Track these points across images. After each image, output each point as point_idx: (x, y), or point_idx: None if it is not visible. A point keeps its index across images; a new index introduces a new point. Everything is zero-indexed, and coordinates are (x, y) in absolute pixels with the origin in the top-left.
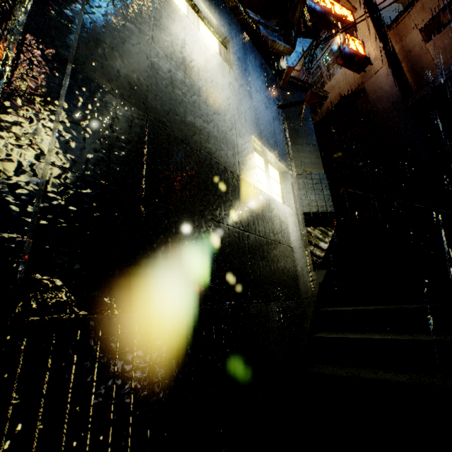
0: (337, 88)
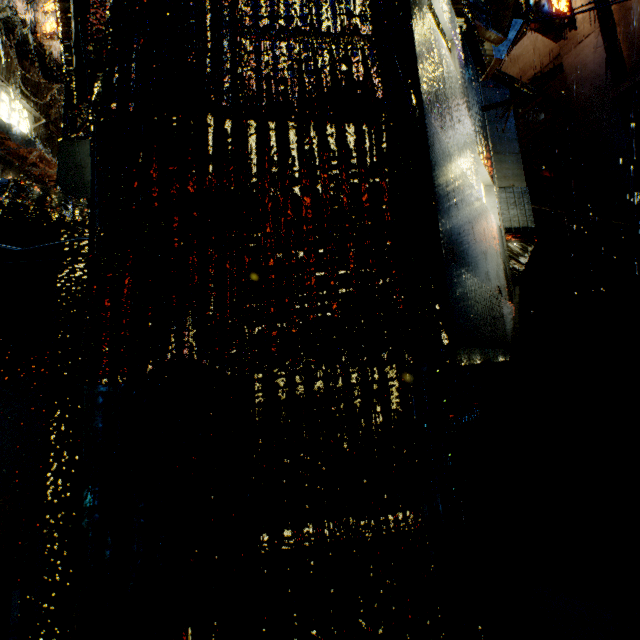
0: (522, 61)
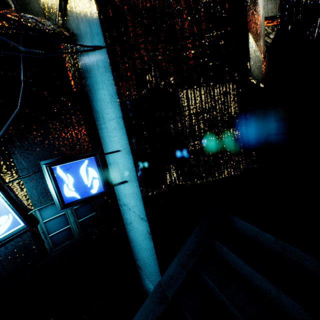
0: None
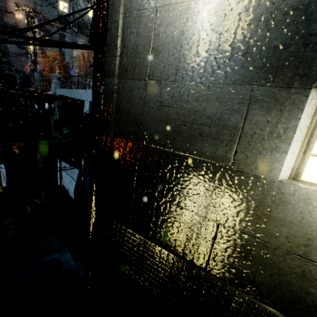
0: None
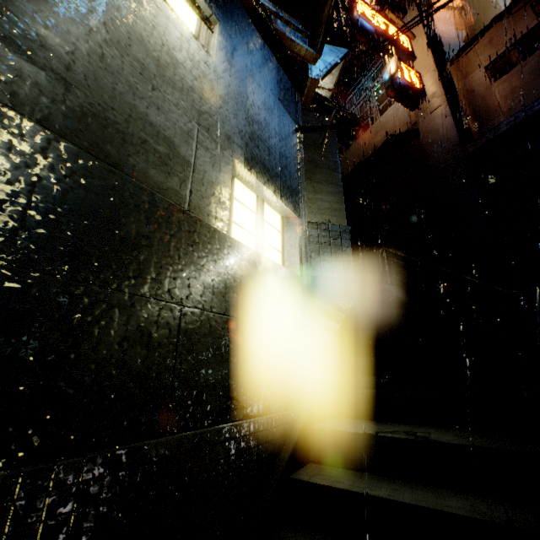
0: (388, 126)
